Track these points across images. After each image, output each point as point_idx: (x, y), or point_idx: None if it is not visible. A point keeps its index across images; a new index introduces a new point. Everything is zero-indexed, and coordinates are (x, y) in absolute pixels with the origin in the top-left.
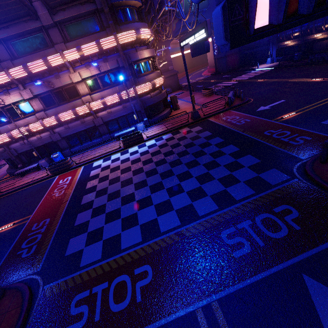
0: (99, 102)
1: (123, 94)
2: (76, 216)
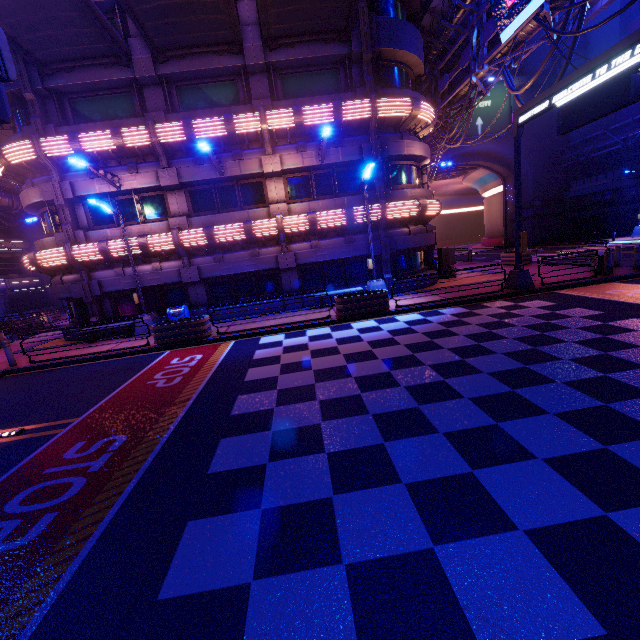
0: (303, 217)
1: (358, 212)
2: (213, 442)
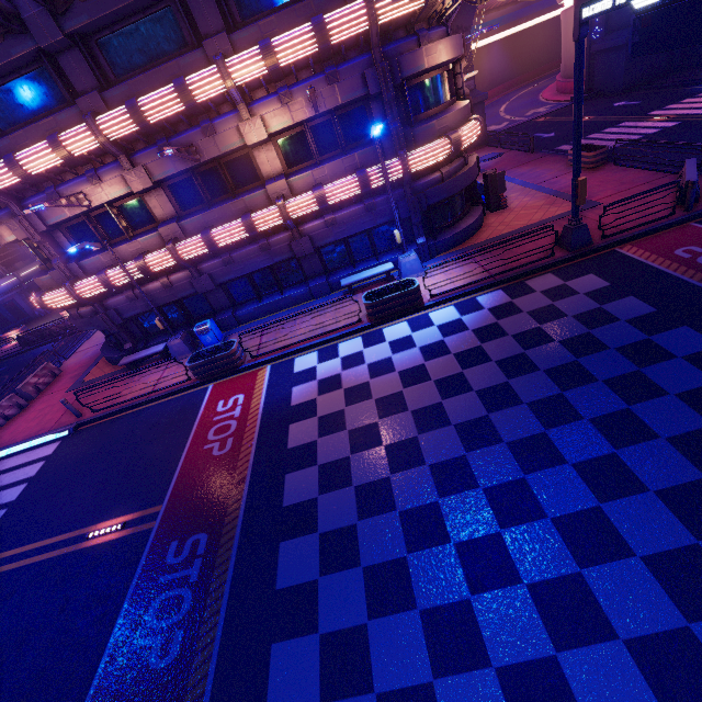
0: (309, 197)
1: (373, 175)
2: (275, 548)
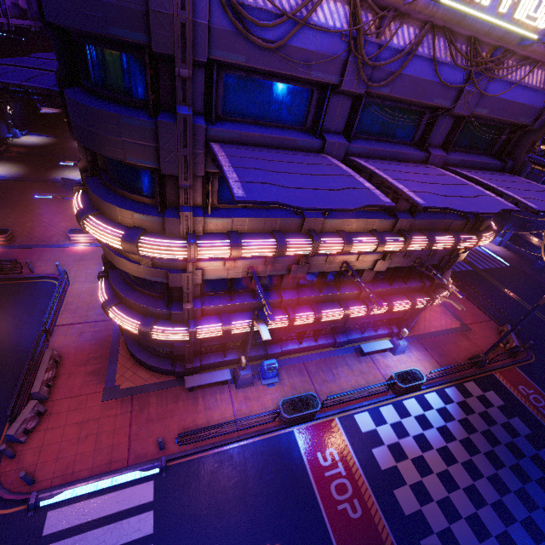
0: (384, 308)
1: (418, 304)
2: None
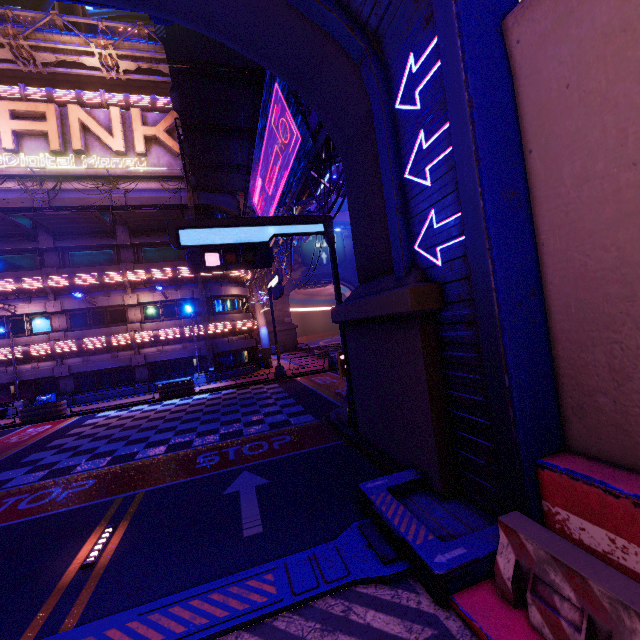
0: (149, 333)
1: (188, 329)
2: (29, 455)
